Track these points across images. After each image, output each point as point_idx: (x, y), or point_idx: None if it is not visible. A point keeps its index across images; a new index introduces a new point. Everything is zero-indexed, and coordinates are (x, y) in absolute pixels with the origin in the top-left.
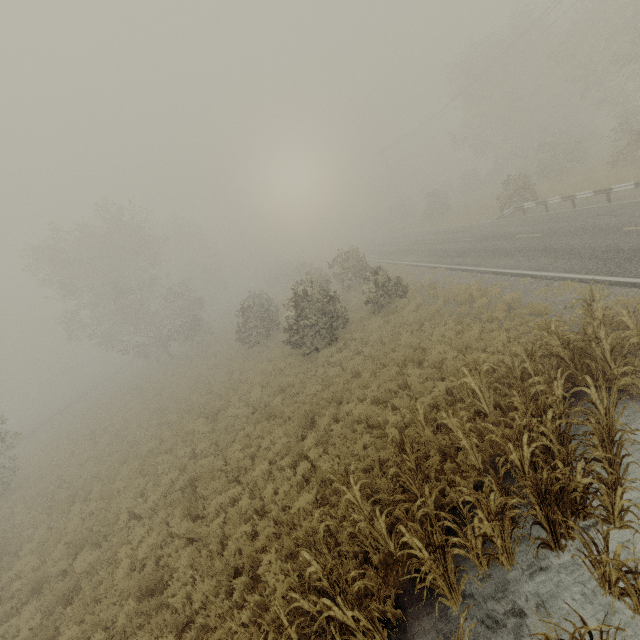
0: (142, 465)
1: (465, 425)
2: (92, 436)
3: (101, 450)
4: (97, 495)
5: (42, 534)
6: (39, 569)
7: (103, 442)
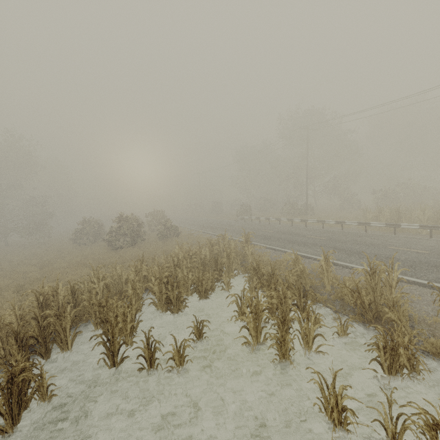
0: None
1: (168, 260)
2: None
3: None
4: None
5: None
6: None
7: None
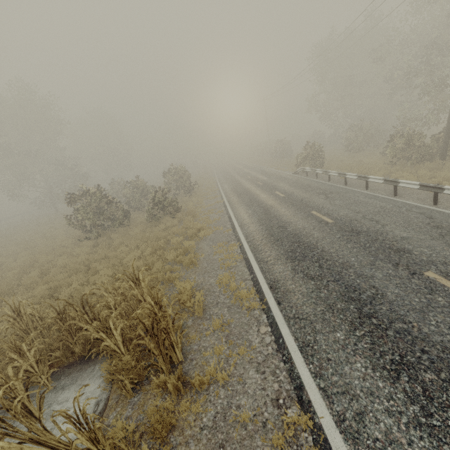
0: None
1: None
2: None
3: None
4: None
5: None
6: None
7: None
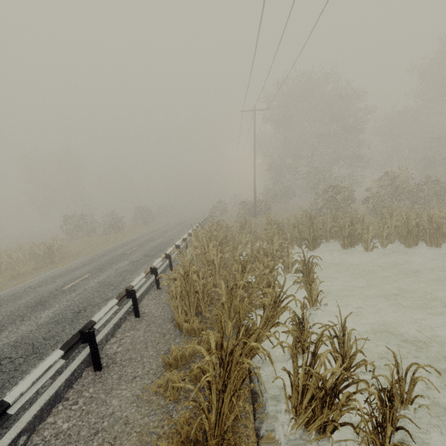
0: None
1: None
2: None
3: None
4: None
5: None
6: None
7: None
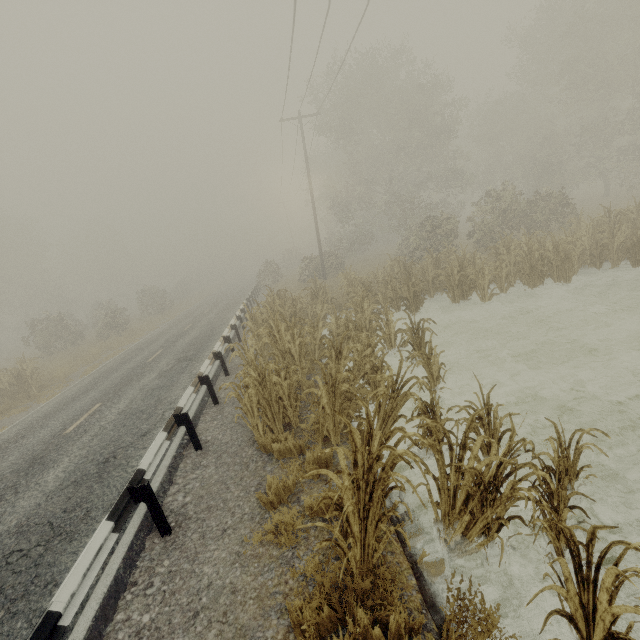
0: None
1: None
2: None
3: None
4: None
5: None
6: None
7: None
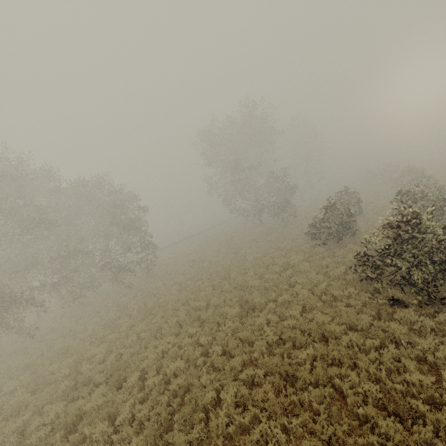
0: (188, 317)
1: None
2: (193, 263)
3: (187, 279)
4: (153, 325)
5: (124, 329)
6: (102, 361)
7: (190, 274)
